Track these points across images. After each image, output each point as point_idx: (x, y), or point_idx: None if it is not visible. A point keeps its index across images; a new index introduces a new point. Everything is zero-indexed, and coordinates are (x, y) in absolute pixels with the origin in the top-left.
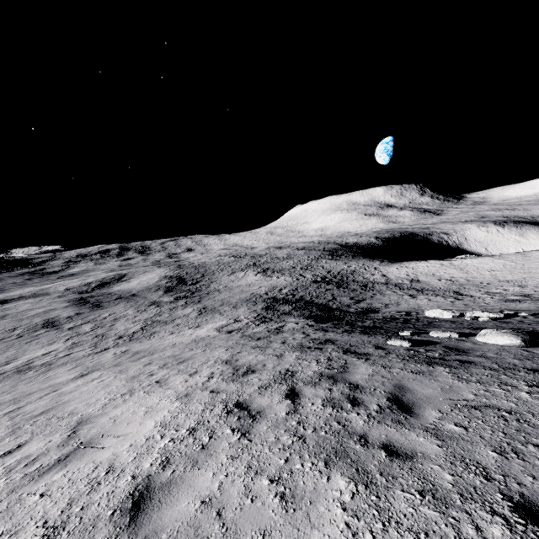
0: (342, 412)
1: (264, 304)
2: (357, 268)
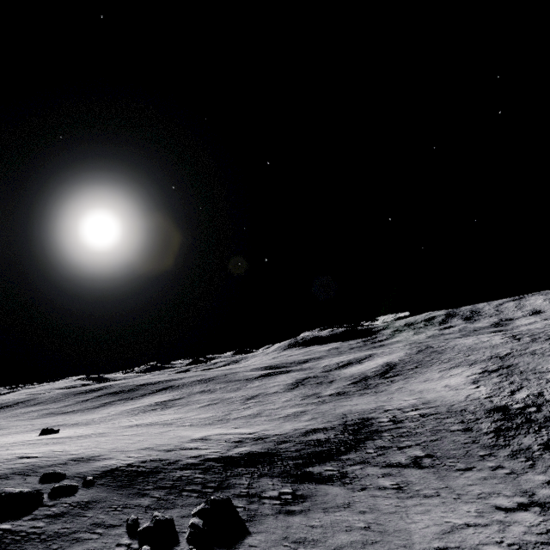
0: None
1: (332, 424)
2: None
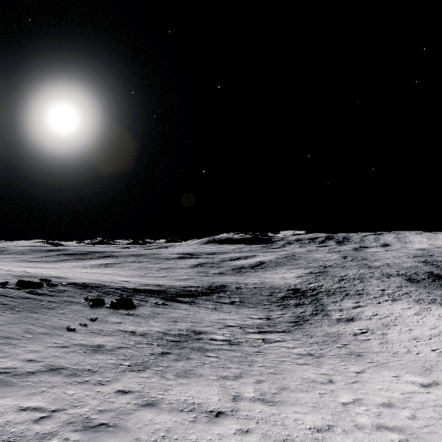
0: (4, 271)
1: (203, 285)
2: (379, 293)
